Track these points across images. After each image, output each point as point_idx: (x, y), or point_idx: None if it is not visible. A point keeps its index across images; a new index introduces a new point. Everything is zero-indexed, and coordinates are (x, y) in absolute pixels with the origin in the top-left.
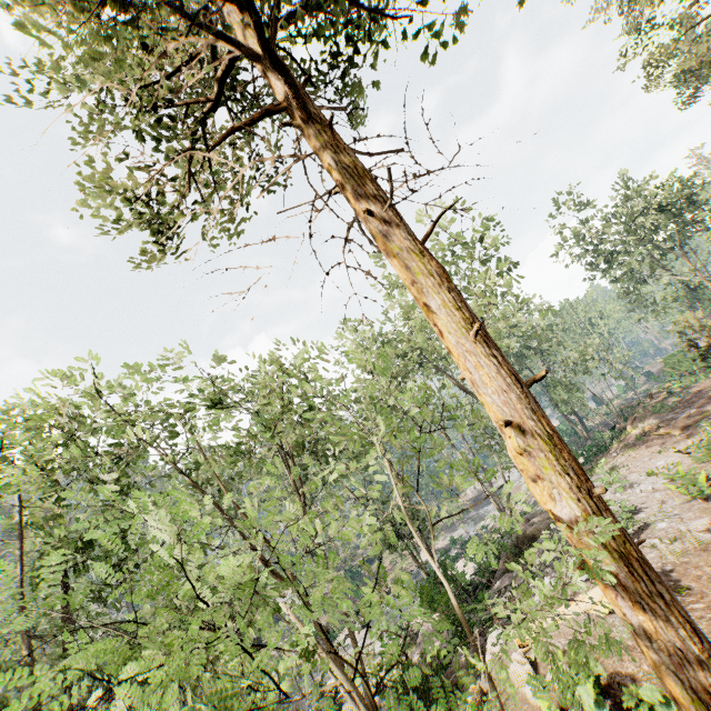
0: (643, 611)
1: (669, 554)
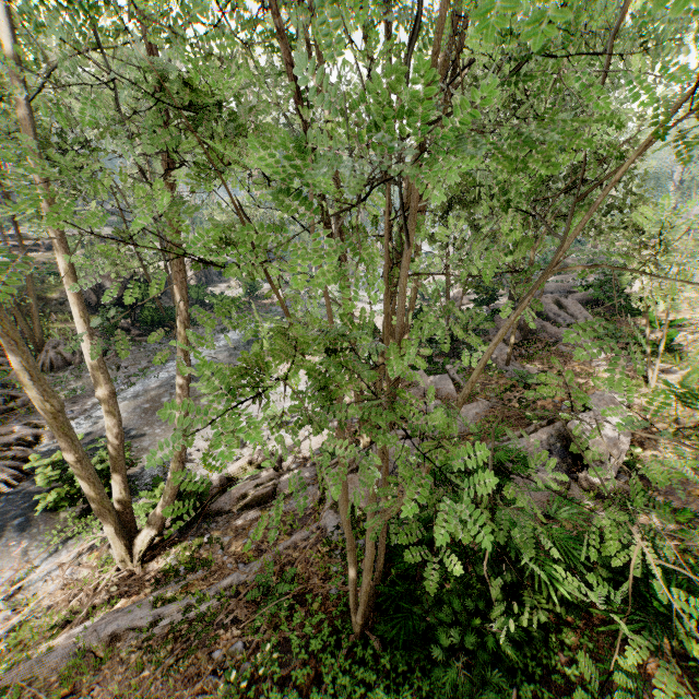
0: None
1: None
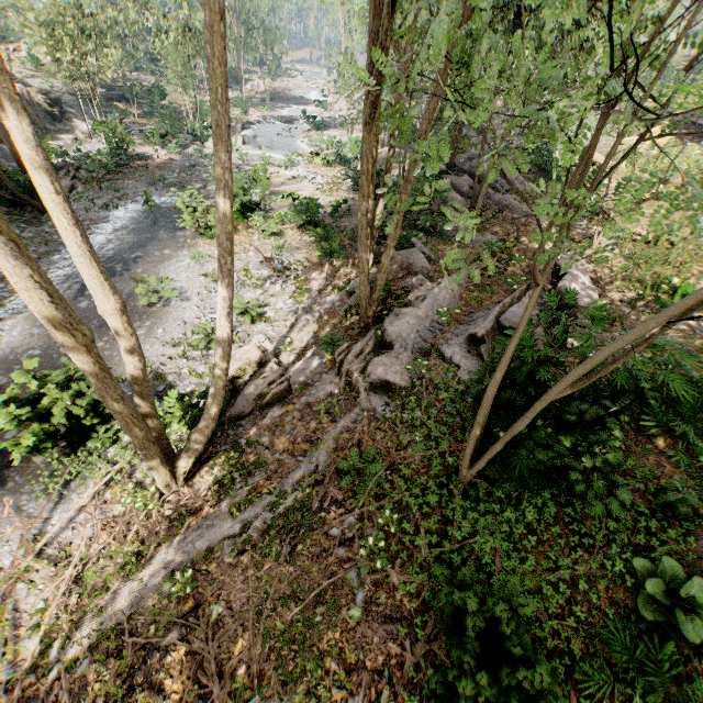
0: None
1: None
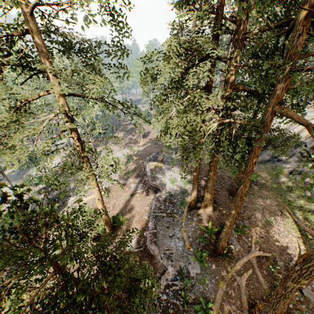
0: (104, 215)
1: (110, 184)
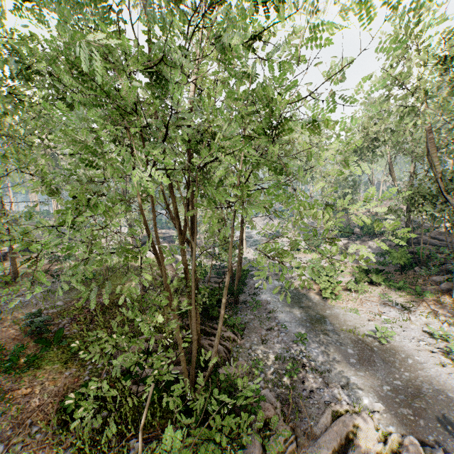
0: None
1: None
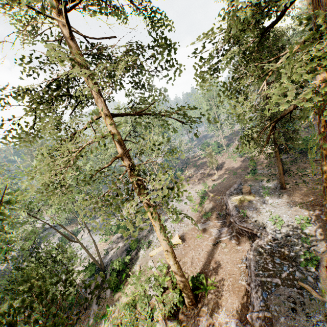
0: (178, 275)
1: (185, 230)
